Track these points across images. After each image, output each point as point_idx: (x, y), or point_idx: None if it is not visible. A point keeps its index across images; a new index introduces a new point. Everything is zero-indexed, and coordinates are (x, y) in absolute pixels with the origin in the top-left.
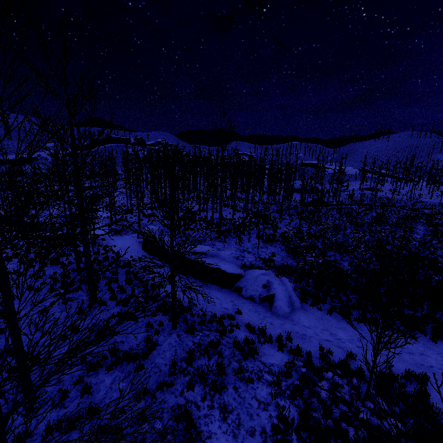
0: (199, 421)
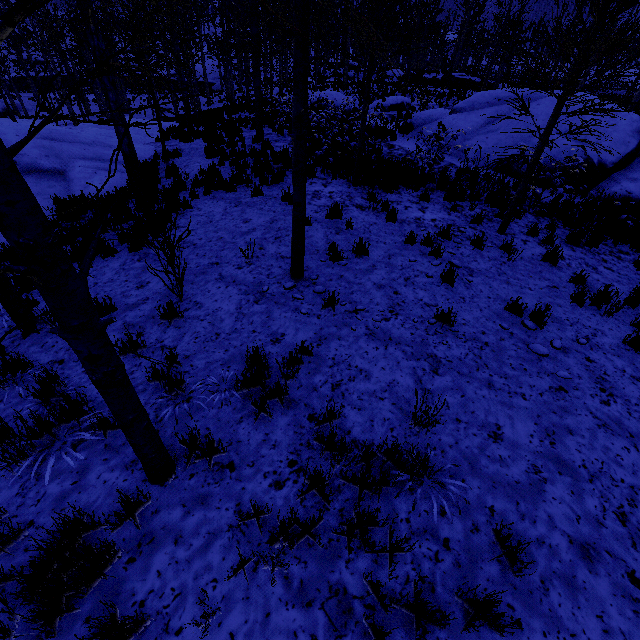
0: None
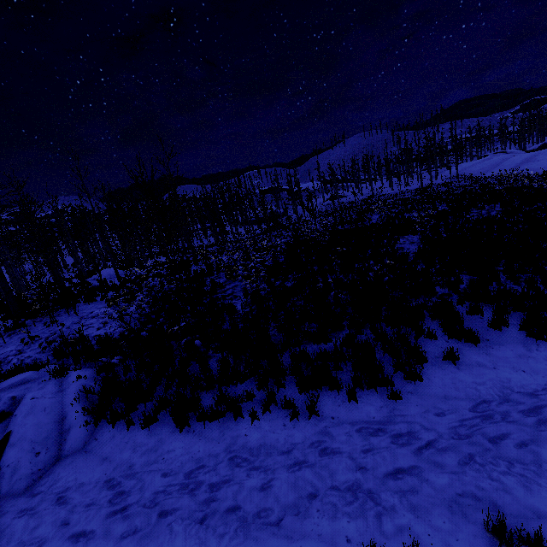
0: None
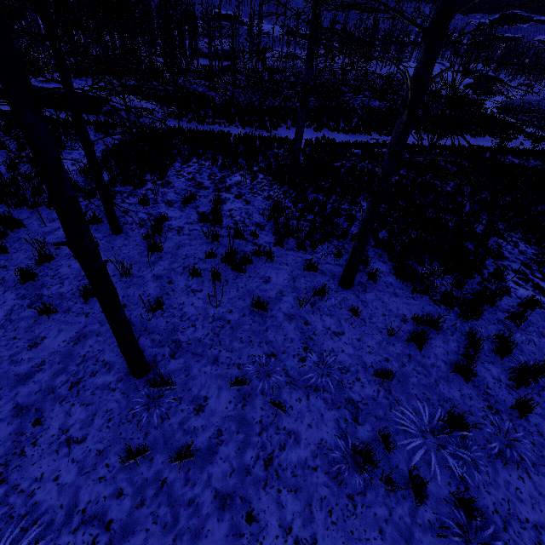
0: (68, 144)
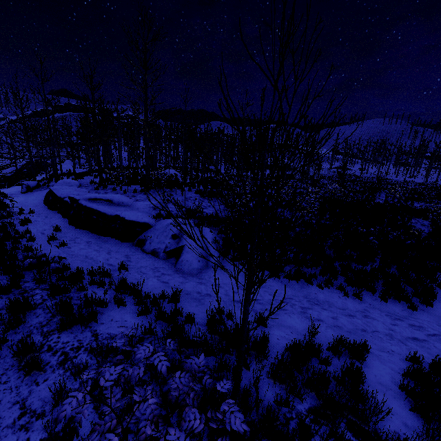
0: None
